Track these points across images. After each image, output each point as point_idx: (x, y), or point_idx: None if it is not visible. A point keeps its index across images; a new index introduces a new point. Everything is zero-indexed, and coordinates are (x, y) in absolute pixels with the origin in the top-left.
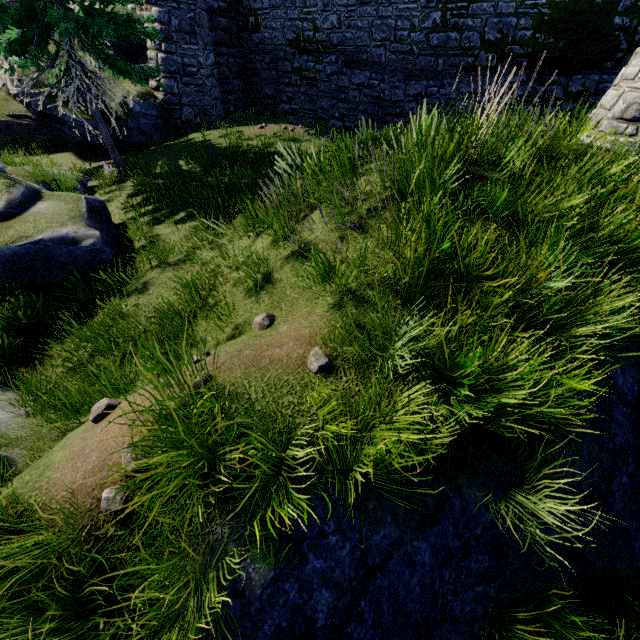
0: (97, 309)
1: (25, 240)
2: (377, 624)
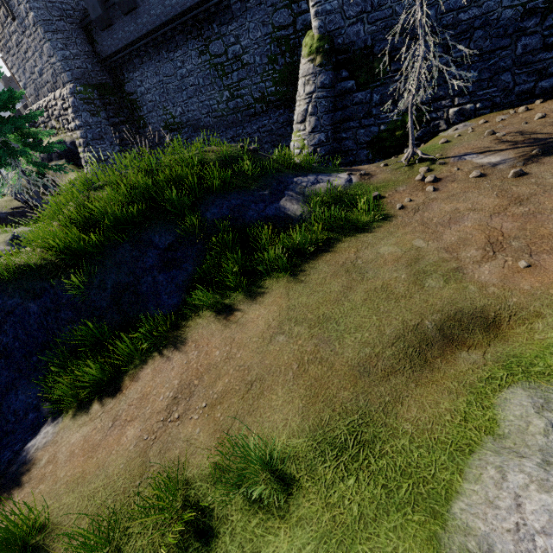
0: None
1: None
2: (17, 338)
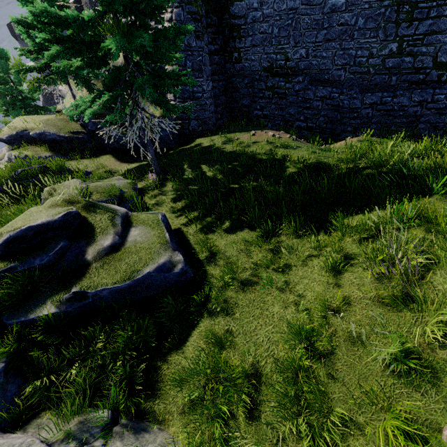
0: (188, 326)
1: (137, 274)
2: None
